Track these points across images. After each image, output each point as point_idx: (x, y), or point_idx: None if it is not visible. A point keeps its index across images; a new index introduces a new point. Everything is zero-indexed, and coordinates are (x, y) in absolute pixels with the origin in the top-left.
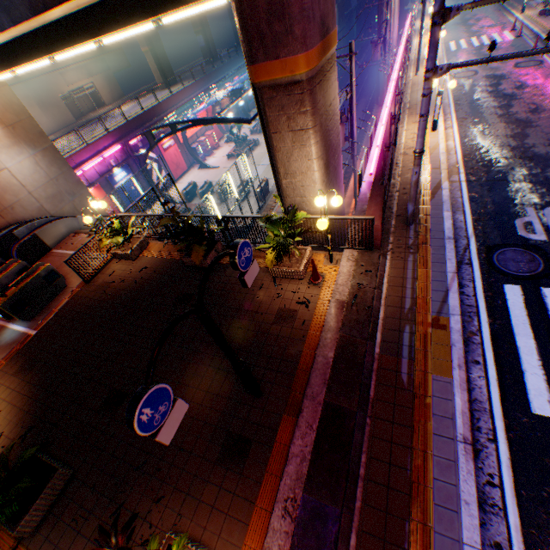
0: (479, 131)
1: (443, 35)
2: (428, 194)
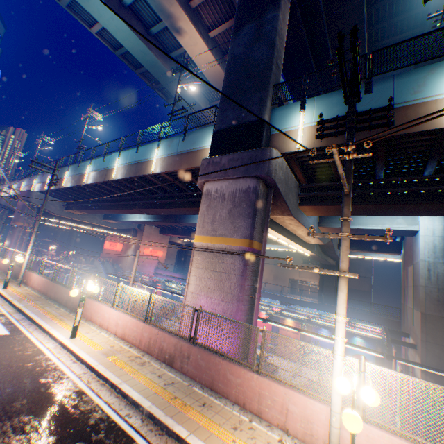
0: None
1: (7, 260)
2: None
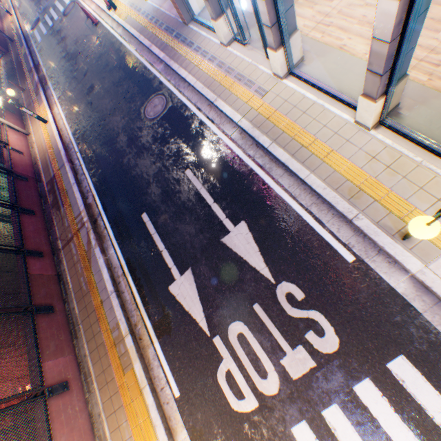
0: (25, 4)
1: None
2: (16, 32)
